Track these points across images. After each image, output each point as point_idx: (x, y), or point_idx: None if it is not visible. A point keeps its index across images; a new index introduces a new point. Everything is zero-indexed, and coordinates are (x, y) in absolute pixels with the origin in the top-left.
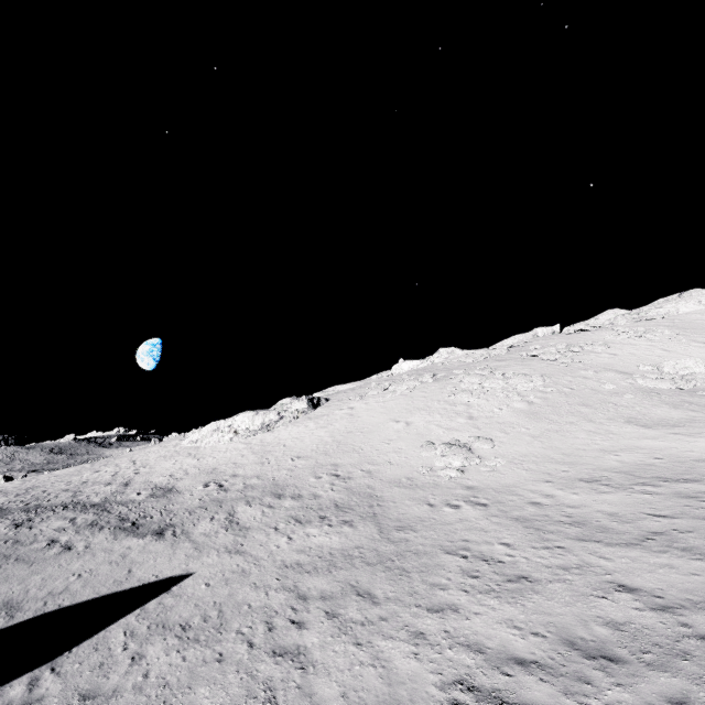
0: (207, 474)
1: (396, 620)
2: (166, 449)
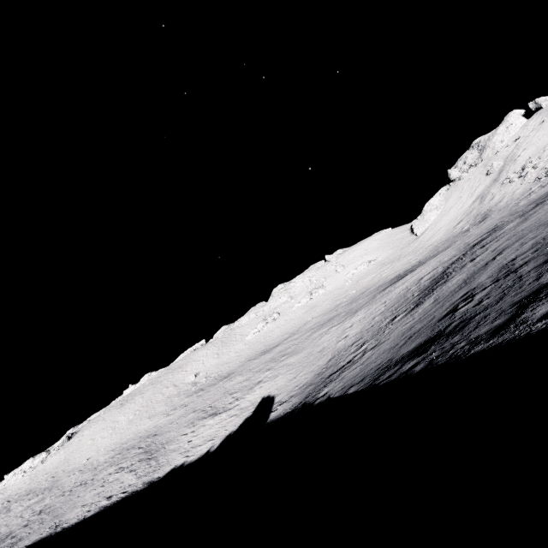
0: (5, 499)
1: (32, 510)
2: None
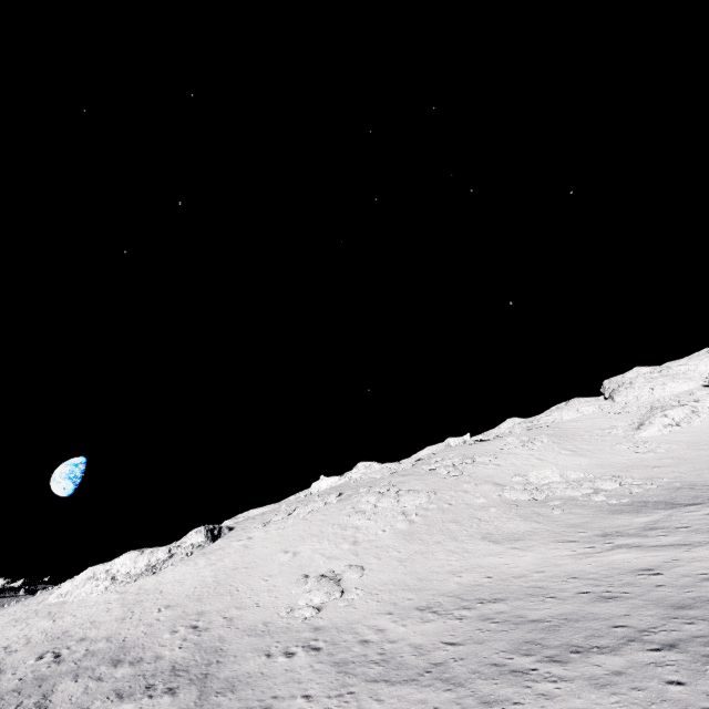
0: (52, 640)
1: None
2: (26, 609)
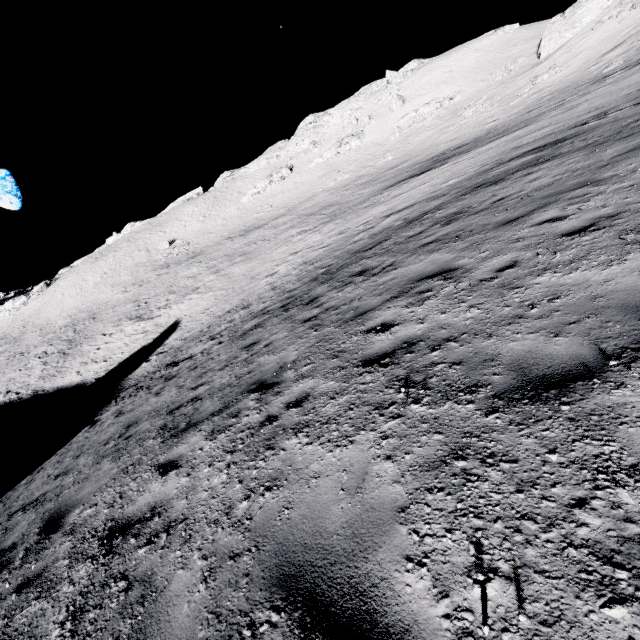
0: None
1: None
2: None
